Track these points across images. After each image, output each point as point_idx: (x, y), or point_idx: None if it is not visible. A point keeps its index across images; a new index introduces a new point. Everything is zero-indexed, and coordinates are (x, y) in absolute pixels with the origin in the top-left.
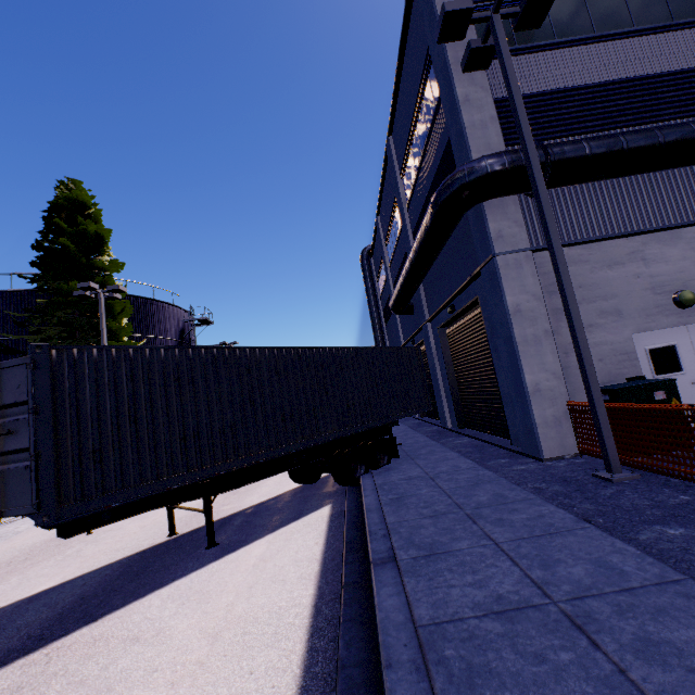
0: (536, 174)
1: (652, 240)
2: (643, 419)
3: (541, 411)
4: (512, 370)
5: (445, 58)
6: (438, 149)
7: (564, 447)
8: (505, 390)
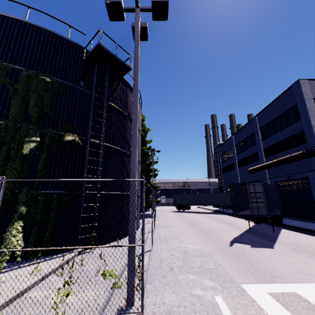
0: None
1: None
2: None
3: None
4: None
5: (307, 113)
6: (292, 131)
7: None
8: None
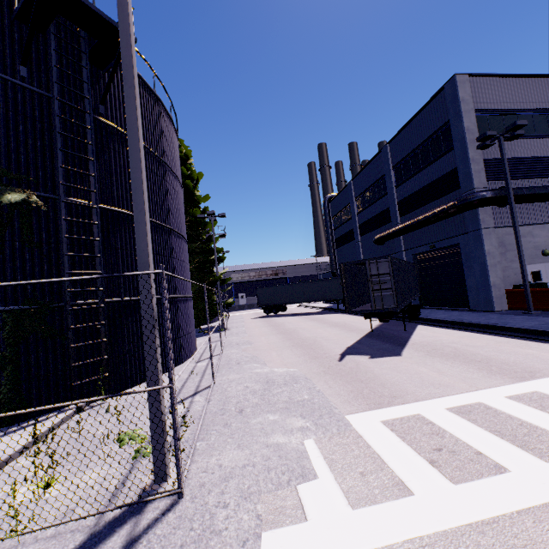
0: (512, 203)
1: (535, 228)
2: (543, 293)
3: (495, 293)
4: (481, 276)
5: (464, 138)
6: (441, 170)
7: (502, 307)
8: (471, 285)
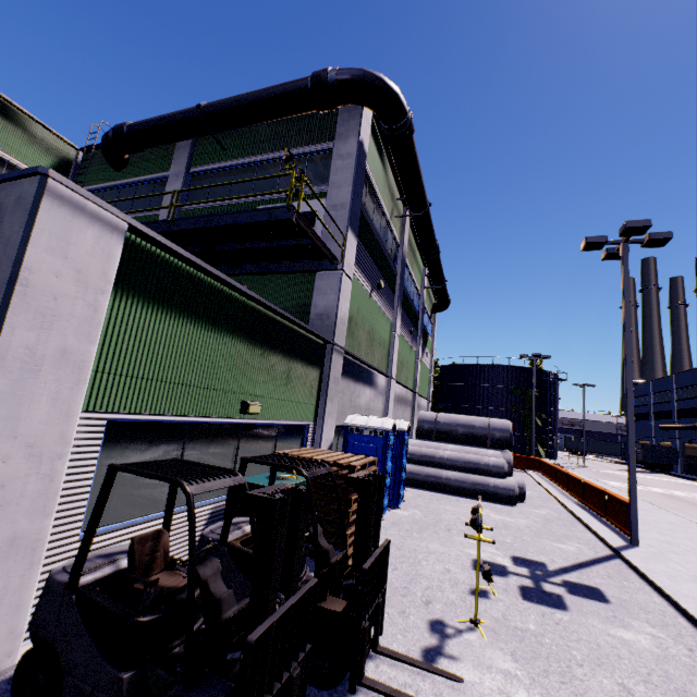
0: None
1: None
2: None
3: None
4: None
5: None
6: (695, 404)
7: None
8: None
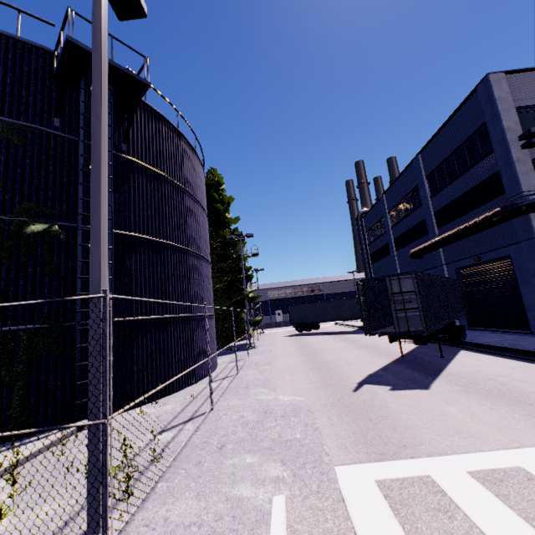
0: None
1: None
2: None
3: None
4: None
5: (505, 138)
6: (480, 175)
7: None
8: (529, 303)
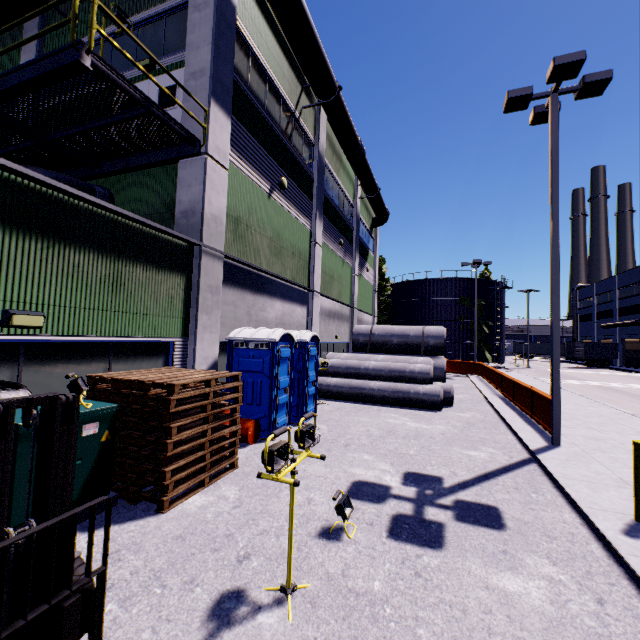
0: None
1: None
2: None
3: None
4: None
5: None
6: (636, 301)
7: None
8: None
